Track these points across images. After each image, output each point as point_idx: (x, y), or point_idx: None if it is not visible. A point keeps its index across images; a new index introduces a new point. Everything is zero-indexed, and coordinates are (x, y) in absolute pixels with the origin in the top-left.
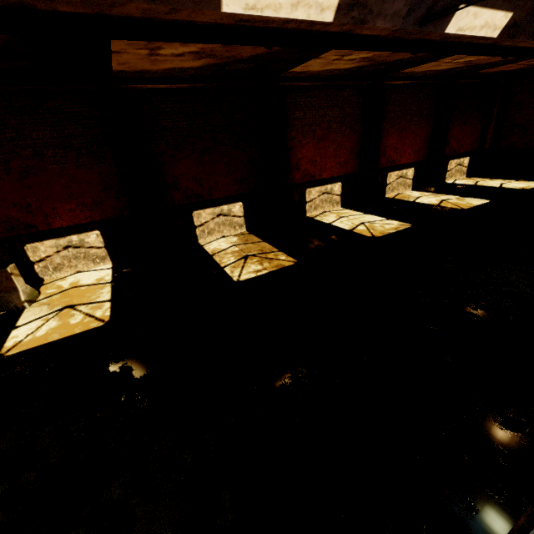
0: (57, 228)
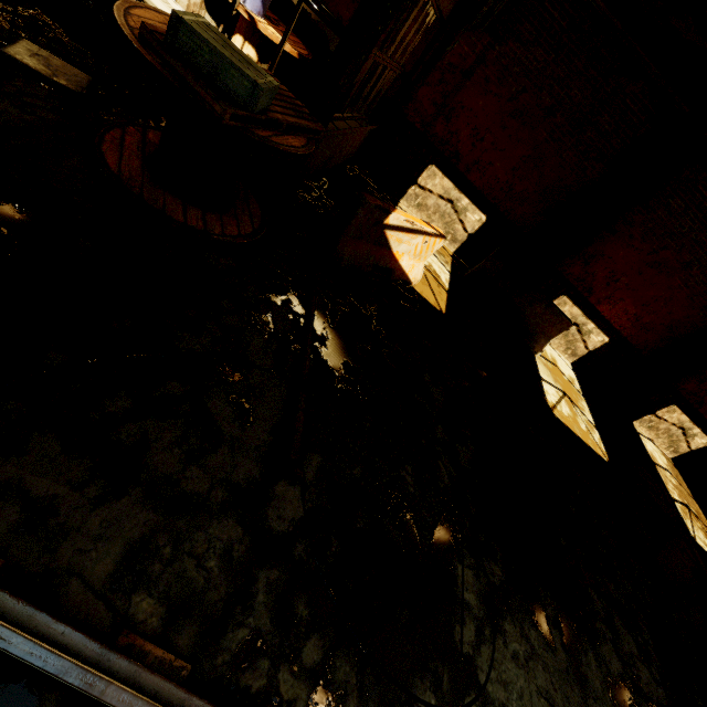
0: (597, 309)
